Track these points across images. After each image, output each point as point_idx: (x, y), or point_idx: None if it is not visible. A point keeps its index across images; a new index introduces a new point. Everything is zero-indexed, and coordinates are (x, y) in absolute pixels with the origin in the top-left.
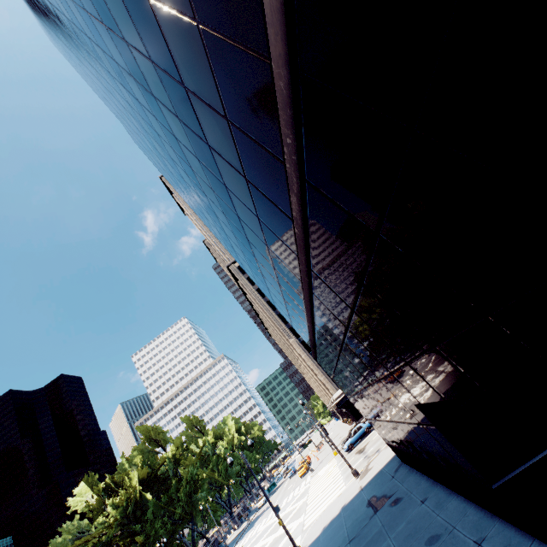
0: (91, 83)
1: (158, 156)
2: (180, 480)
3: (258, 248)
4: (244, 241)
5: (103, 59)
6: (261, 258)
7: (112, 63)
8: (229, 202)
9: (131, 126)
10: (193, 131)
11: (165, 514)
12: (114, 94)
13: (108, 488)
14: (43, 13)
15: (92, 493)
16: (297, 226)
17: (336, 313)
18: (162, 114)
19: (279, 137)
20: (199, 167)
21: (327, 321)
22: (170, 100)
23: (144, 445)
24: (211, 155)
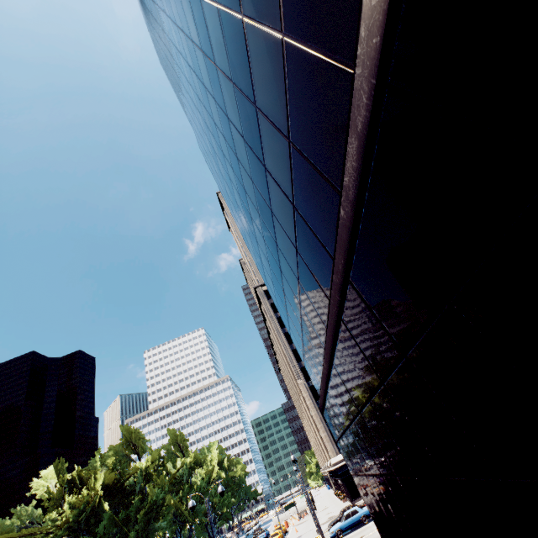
0: (178, 92)
1: (214, 157)
2: (144, 500)
3: (286, 254)
4: (273, 247)
5: (185, 47)
6: (287, 269)
7: (190, 47)
8: (265, 192)
9: (198, 128)
10: (244, 93)
11: (117, 533)
12: (190, 92)
13: (73, 481)
14: (156, 28)
15: (57, 481)
16: (346, 204)
17: (370, 354)
18: (220, 88)
19: (358, 3)
20: (244, 152)
21: (352, 365)
22: (228, 58)
23: (122, 447)
24: (257, 122)
